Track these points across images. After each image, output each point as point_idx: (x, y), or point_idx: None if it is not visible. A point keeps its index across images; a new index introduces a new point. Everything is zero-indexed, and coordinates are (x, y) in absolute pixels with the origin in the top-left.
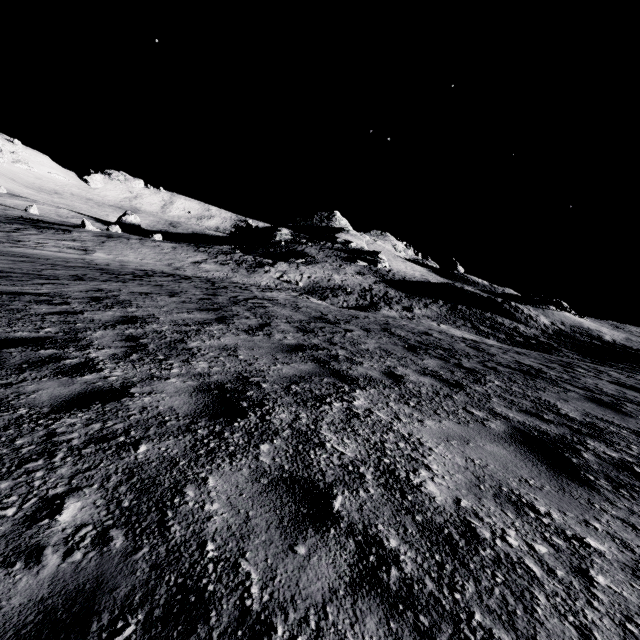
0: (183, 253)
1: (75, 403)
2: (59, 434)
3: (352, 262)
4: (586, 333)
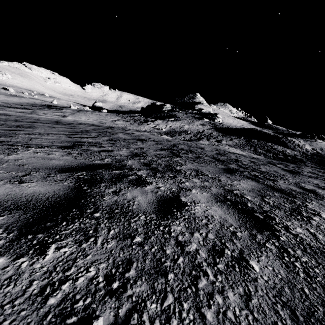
0: (109, 117)
1: None
2: None
3: (200, 119)
4: None
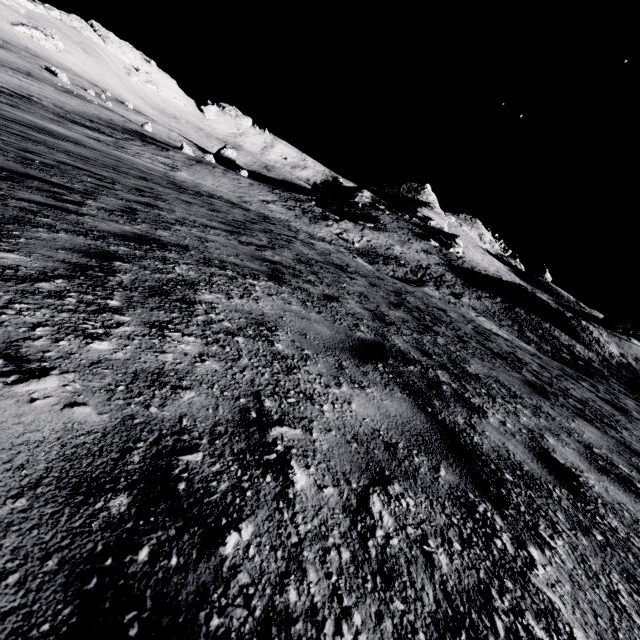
0: (257, 190)
1: (39, 203)
2: (7, 201)
3: (423, 239)
4: None
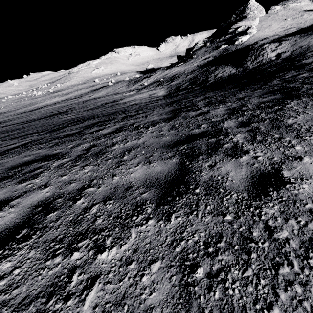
0: (120, 85)
1: None
2: None
3: (217, 49)
4: (298, 54)
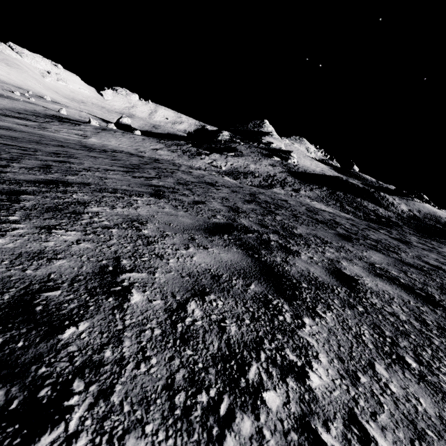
0: (148, 143)
1: None
2: None
3: (269, 157)
4: (435, 219)
